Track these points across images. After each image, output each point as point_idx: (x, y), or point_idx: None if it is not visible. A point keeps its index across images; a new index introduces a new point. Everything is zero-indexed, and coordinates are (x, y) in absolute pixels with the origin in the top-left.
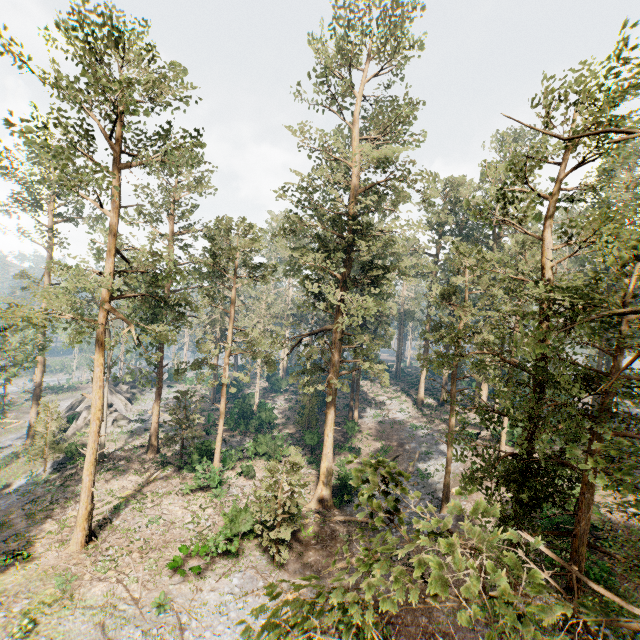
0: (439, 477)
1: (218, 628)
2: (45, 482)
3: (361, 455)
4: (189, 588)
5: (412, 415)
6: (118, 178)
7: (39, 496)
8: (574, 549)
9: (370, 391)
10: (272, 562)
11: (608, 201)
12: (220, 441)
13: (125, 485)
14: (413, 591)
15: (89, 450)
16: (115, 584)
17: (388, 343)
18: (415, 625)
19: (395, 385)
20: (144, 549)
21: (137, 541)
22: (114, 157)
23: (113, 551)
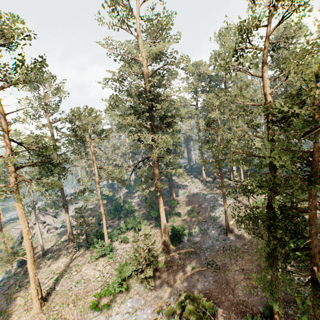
0: (222, 217)
1: None
2: (14, 275)
3: (181, 215)
4: (104, 316)
5: (202, 188)
6: None
7: (12, 284)
8: (313, 257)
9: (179, 181)
10: (146, 287)
11: (277, 58)
12: (105, 229)
13: (59, 265)
14: None
15: (28, 257)
16: None
17: (182, 155)
18: (227, 301)
19: (190, 175)
20: (75, 300)
21: (71, 296)
22: None
23: (58, 306)
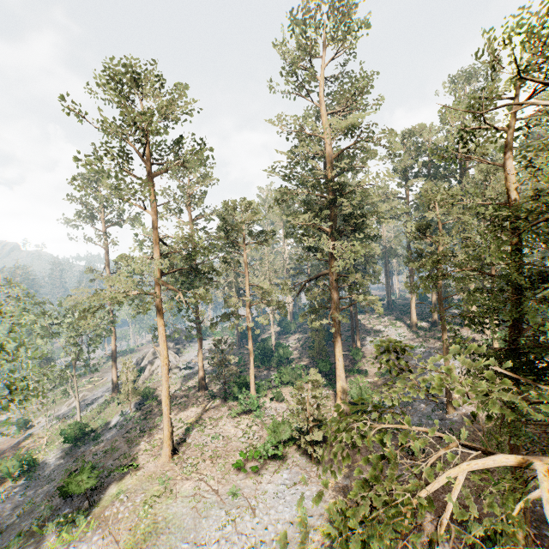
0: None
1: (279, 508)
2: (132, 418)
3: (368, 375)
4: (252, 482)
5: (408, 338)
6: (153, 186)
7: (131, 427)
8: None
9: (367, 323)
10: (310, 461)
11: None
12: (253, 374)
13: (188, 414)
14: (419, 394)
15: (164, 387)
16: (199, 482)
17: (377, 279)
18: (437, 501)
19: (389, 315)
20: (213, 457)
21: (207, 452)
22: (148, 172)
23: (192, 460)
